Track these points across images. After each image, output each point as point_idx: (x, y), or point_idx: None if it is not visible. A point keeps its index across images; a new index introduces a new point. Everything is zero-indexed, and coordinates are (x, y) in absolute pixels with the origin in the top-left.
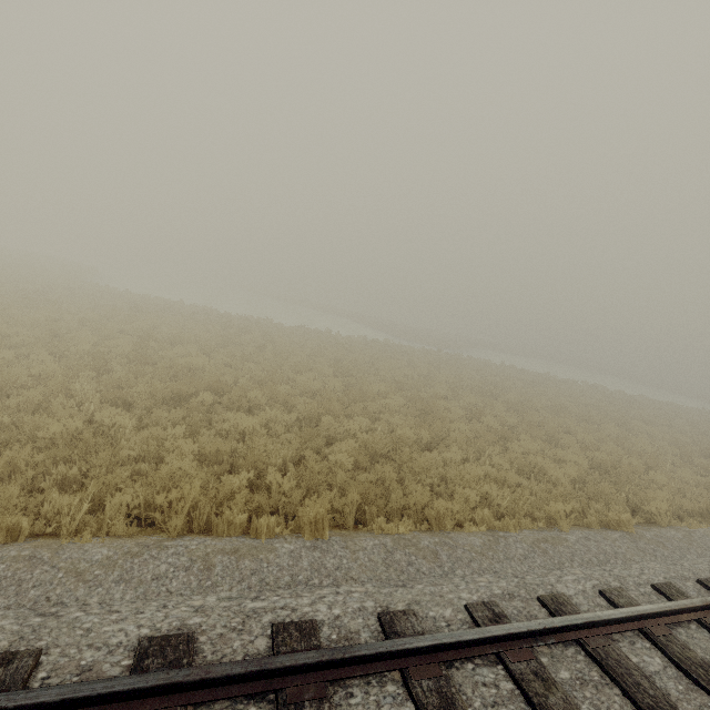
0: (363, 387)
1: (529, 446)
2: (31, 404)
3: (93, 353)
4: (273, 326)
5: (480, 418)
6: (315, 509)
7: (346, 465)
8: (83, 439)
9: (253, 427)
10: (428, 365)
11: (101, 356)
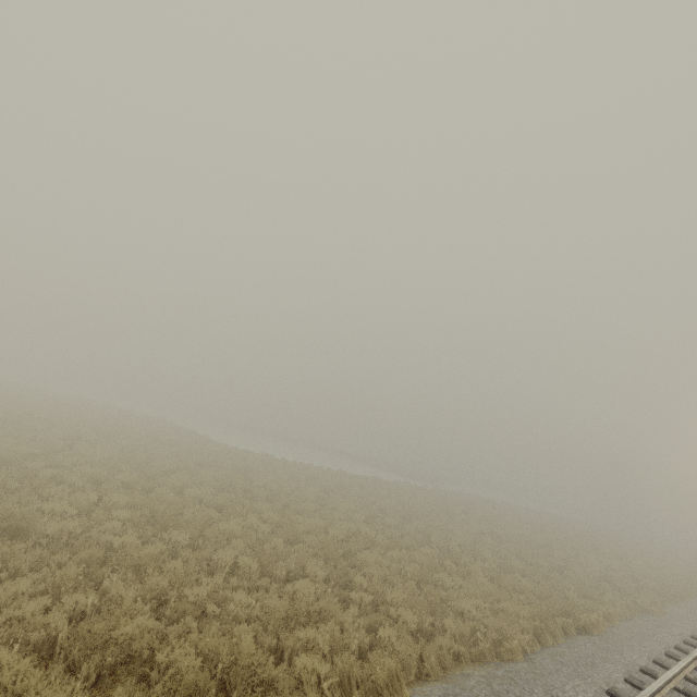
0: (547, 536)
1: (637, 562)
2: (553, 564)
3: (482, 532)
4: (397, 485)
5: (596, 549)
6: (681, 590)
7: (638, 577)
8: (607, 576)
9: (590, 565)
10: (503, 511)
11: (498, 535)
